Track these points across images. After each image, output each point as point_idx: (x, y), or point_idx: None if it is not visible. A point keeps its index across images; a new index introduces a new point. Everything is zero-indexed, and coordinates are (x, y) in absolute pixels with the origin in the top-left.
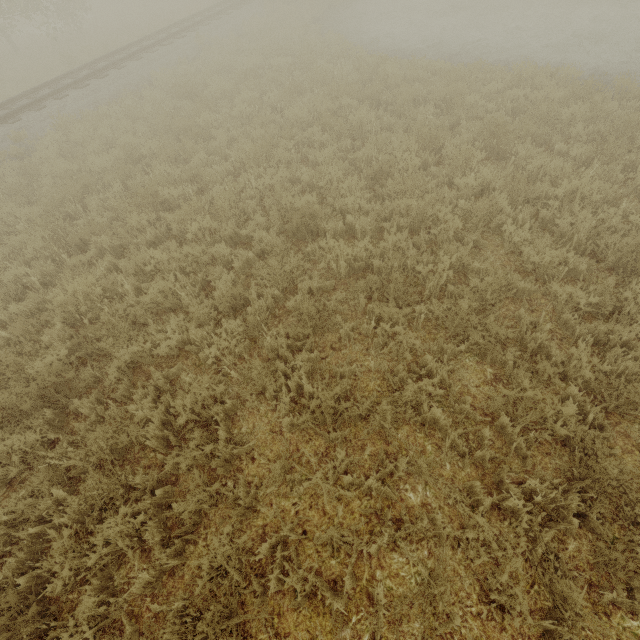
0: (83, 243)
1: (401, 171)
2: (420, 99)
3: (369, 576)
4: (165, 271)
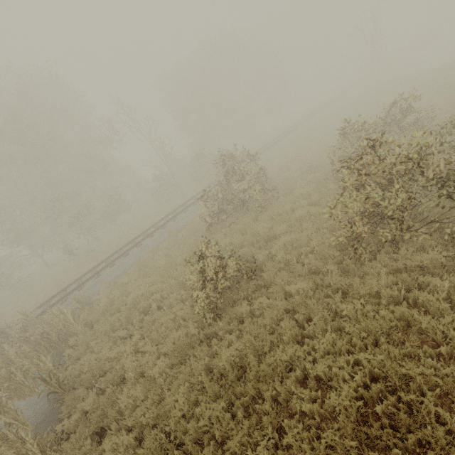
0: None
1: None
2: None
3: None
4: None
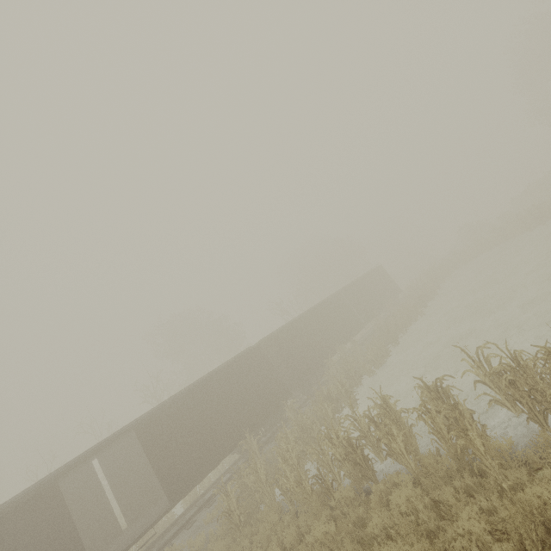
0: None
1: None
2: None
3: None
4: None
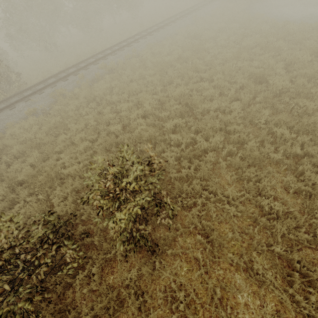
0: (168, 83)
1: (300, 63)
2: (306, 38)
3: (295, 163)
4: (205, 90)
